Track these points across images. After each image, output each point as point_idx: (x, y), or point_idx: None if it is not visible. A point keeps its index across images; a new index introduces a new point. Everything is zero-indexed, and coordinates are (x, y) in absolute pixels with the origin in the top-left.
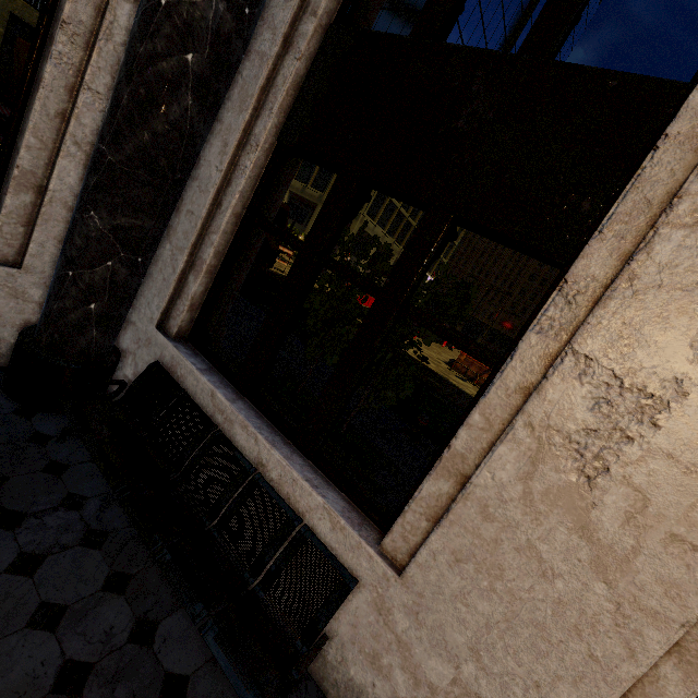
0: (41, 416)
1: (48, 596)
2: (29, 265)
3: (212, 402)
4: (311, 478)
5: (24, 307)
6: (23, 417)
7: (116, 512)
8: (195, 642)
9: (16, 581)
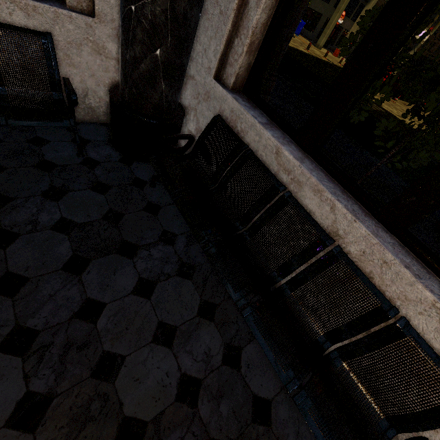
0: (137, 164)
1: (162, 316)
2: (100, 12)
3: (276, 161)
4: (408, 263)
5: (107, 64)
6: (125, 164)
7: (197, 248)
8: (270, 370)
9: (140, 302)
